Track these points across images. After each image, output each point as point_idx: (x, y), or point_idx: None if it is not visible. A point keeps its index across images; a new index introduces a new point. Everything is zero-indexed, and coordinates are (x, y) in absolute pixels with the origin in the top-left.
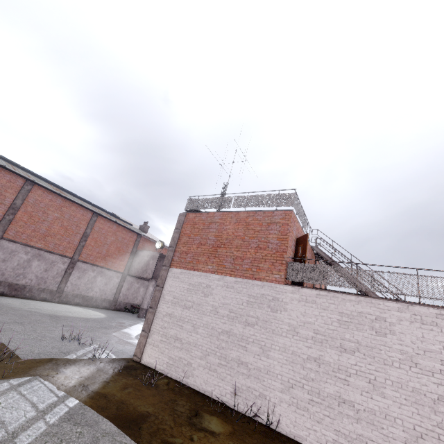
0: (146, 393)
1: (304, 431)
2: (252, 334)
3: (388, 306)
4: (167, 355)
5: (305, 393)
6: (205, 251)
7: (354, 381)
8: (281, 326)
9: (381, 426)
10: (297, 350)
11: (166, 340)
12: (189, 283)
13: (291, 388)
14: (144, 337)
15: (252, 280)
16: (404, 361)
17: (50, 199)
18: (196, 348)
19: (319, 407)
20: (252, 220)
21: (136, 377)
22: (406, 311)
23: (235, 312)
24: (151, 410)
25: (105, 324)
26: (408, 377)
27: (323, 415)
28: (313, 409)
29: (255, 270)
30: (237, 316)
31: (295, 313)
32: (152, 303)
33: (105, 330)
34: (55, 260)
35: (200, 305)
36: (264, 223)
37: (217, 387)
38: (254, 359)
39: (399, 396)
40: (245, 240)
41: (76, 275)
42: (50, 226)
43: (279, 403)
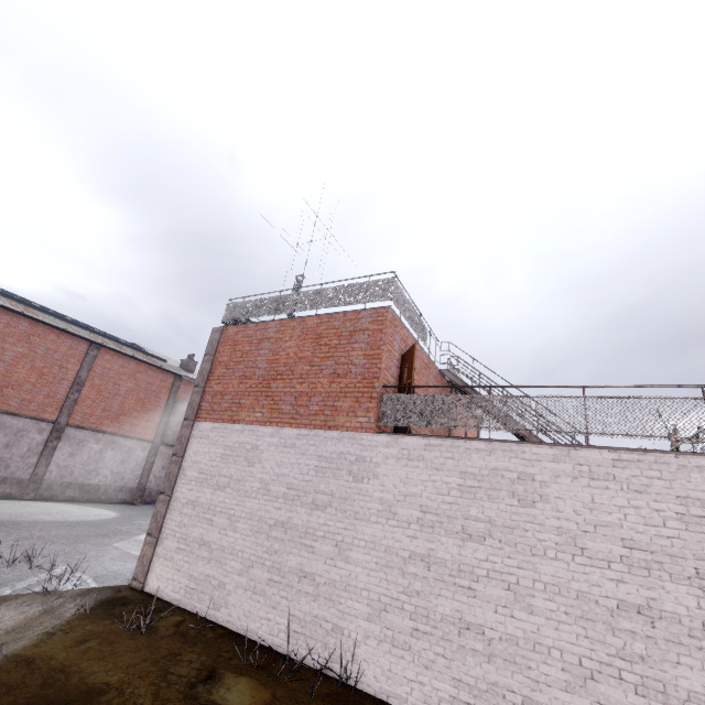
0: (123, 647)
1: (403, 686)
2: (323, 524)
3: (538, 454)
4: (187, 573)
5: (406, 617)
6: (251, 388)
7: (485, 589)
8: (369, 505)
9: (527, 664)
10: (393, 544)
11: (185, 548)
12: (225, 445)
13: (383, 611)
14: (150, 545)
15: (325, 431)
16: (564, 547)
17: (7, 323)
18: (233, 557)
19: (428, 641)
20: (326, 330)
21: (118, 619)
22: (567, 459)
23: (296, 488)
24: (117, 679)
25: (109, 529)
26: (571, 574)
27: (435, 655)
28: (419, 645)
29: (329, 414)
30: (300, 494)
31: (391, 480)
32: (164, 485)
33: (102, 539)
34: (24, 427)
35: (242, 481)
36: (345, 333)
37: (265, 621)
38: (325, 567)
39: (555, 608)
40: (315, 363)
41: (66, 450)
42: (11, 370)
43: (365, 640)
